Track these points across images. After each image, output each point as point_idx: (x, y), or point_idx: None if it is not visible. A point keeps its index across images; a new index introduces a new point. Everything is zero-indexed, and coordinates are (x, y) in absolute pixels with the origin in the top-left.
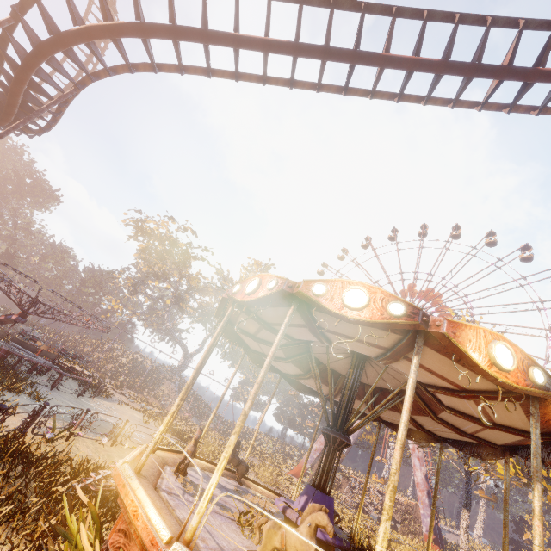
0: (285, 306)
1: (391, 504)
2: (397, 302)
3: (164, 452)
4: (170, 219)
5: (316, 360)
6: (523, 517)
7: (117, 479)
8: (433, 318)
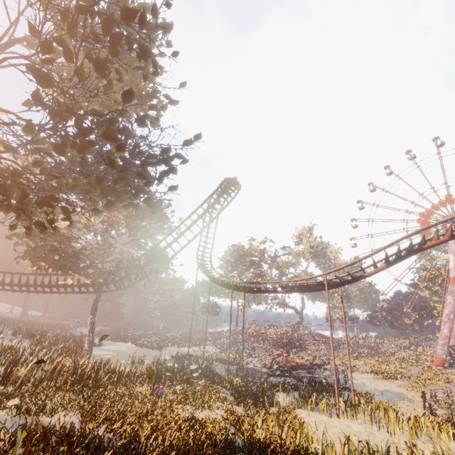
0: None
1: None
2: None
3: None
4: (251, 240)
5: None
6: None
7: None
8: None
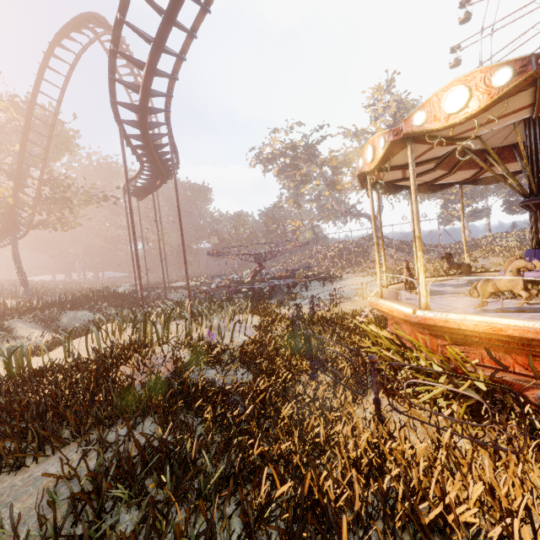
0: (405, 147)
1: None
2: (500, 70)
3: (395, 285)
4: (274, 132)
5: (484, 150)
6: None
7: (372, 304)
8: None
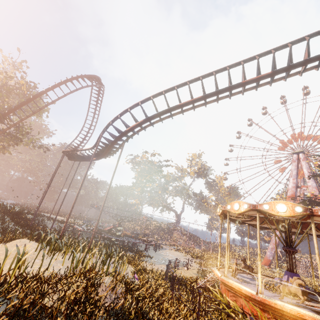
0: (252, 211)
1: None
2: (297, 207)
3: (220, 269)
4: (145, 152)
5: (264, 217)
6: None
7: (223, 281)
8: (314, 209)
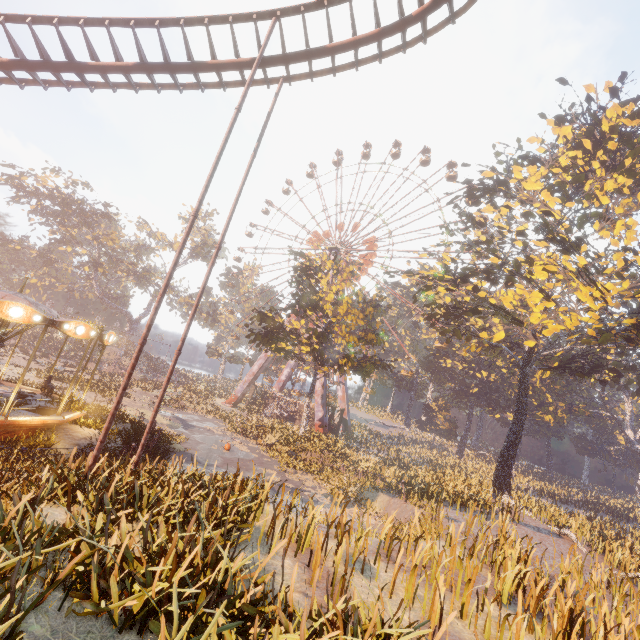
0: None
1: None
2: None
3: None
4: (52, 171)
5: None
6: (429, 405)
7: None
8: None
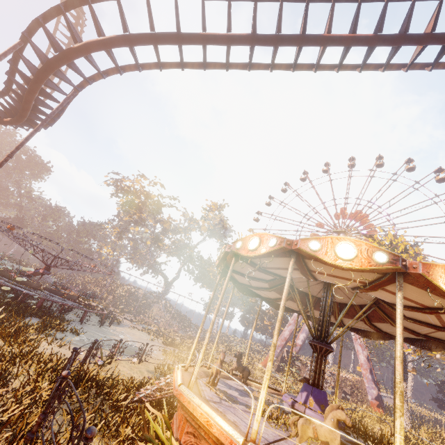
0: (281, 257)
1: (401, 405)
2: (380, 252)
3: (191, 368)
4: (141, 176)
5: (292, 287)
6: (444, 381)
7: (181, 397)
8: (410, 262)
